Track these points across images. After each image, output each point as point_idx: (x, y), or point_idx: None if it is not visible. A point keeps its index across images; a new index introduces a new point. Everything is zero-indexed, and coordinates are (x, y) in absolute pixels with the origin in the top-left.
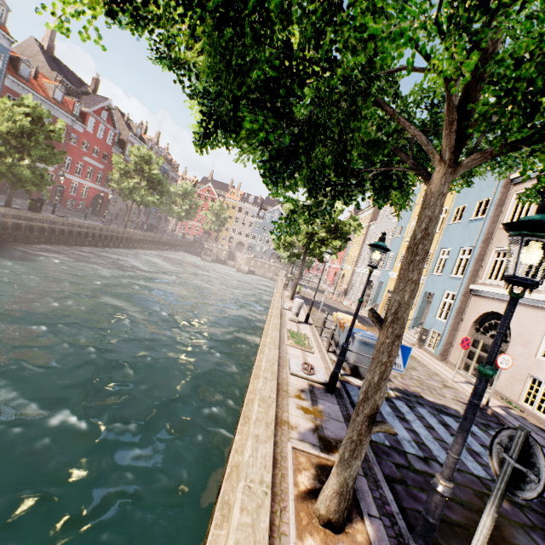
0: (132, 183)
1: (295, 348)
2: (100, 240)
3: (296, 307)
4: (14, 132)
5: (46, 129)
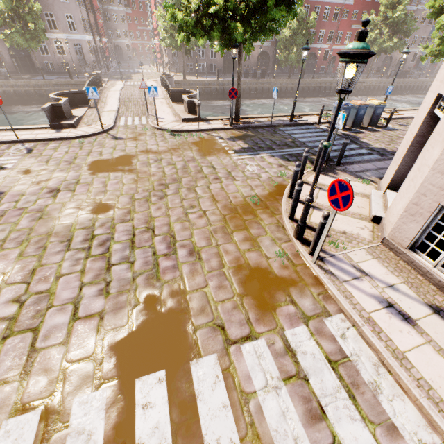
0: (372, 36)
1: (316, 117)
2: None
3: None
4: (291, 34)
5: (306, 24)
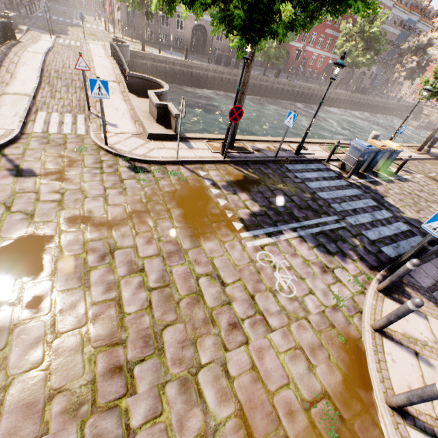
0: (348, 46)
1: (320, 148)
2: (310, 98)
3: (369, 138)
4: None
5: None
